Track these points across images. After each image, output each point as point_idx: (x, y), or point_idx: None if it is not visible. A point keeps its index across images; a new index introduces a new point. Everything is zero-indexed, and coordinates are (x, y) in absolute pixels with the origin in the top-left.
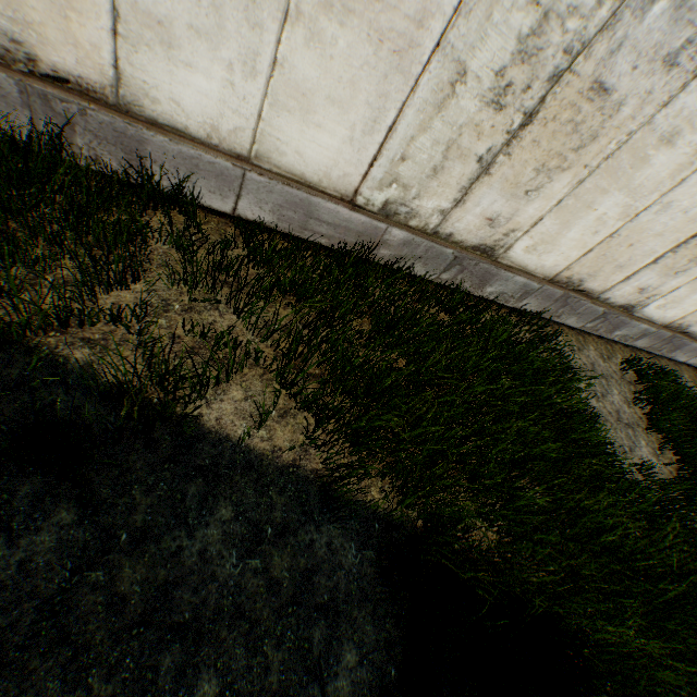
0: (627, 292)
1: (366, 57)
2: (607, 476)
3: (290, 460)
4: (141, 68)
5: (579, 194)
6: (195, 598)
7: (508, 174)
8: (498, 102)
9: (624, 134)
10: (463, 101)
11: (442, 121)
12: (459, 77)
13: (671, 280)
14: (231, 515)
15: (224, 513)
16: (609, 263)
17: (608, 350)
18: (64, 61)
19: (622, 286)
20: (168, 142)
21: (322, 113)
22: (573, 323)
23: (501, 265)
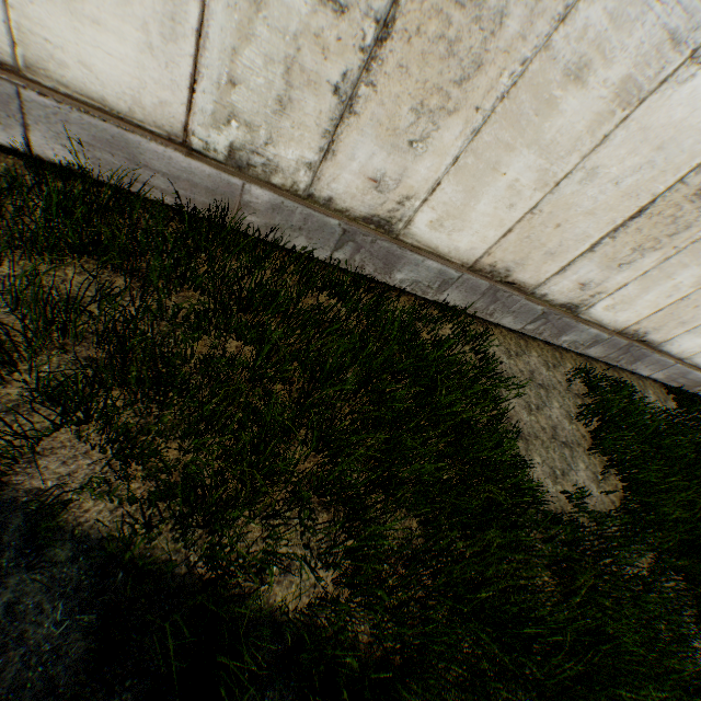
0: (567, 287)
1: None
2: (508, 507)
3: None
4: None
5: (480, 150)
6: None
7: (379, 115)
8: (335, 0)
9: (518, 63)
10: None
11: (267, 26)
12: None
13: (616, 274)
14: None
15: None
16: (537, 248)
17: (556, 357)
18: None
19: (559, 280)
20: None
21: (94, 2)
22: (511, 324)
23: (405, 244)
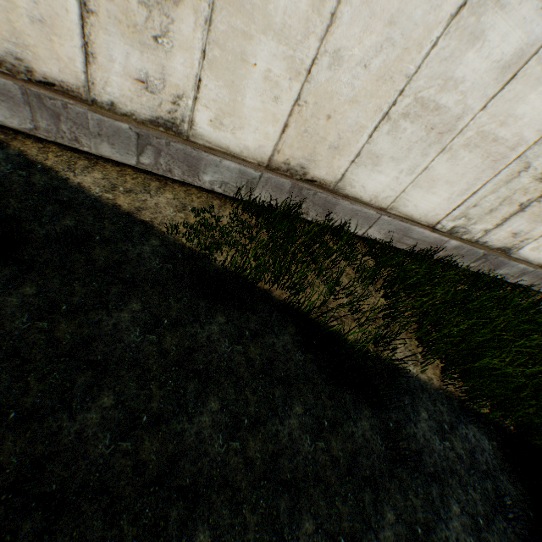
0: None
1: (475, 163)
2: None
3: (437, 385)
4: (355, 174)
5: None
6: (430, 460)
7: (534, 211)
8: (541, 178)
9: None
10: (521, 179)
11: (505, 188)
12: (523, 169)
13: None
14: (426, 416)
15: (423, 415)
16: None
17: None
18: (319, 173)
19: None
20: (348, 204)
21: (438, 187)
22: None
23: (510, 258)
